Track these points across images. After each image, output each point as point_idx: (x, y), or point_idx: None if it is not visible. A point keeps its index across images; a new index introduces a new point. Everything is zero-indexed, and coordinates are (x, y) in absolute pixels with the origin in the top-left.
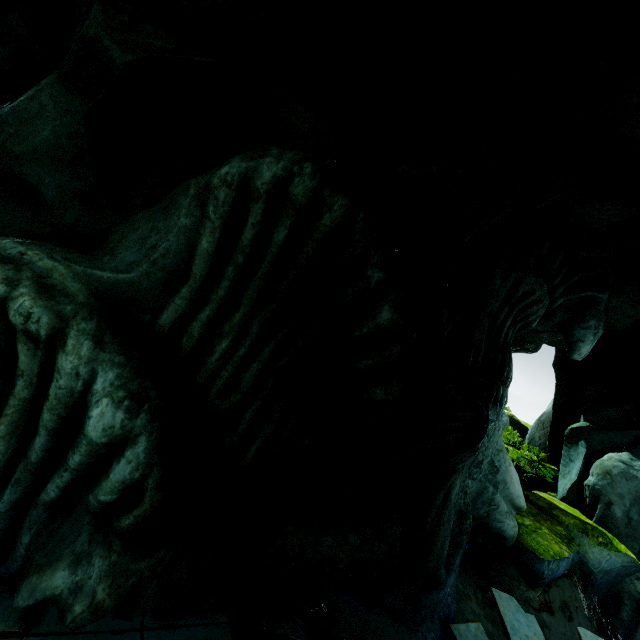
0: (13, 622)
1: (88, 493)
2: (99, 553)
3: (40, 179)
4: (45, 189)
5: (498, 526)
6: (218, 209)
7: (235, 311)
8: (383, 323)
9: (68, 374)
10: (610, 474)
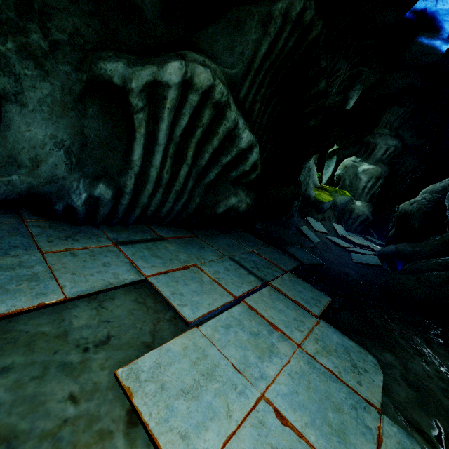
0: (191, 234)
1: (227, 174)
2: (240, 191)
3: (142, 1)
4: (145, 9)
5: (309, 194)
6: (275, 30)
7: (261, 88)
8: (321, 89)
9: (232, 121)
10: (346, 167)
